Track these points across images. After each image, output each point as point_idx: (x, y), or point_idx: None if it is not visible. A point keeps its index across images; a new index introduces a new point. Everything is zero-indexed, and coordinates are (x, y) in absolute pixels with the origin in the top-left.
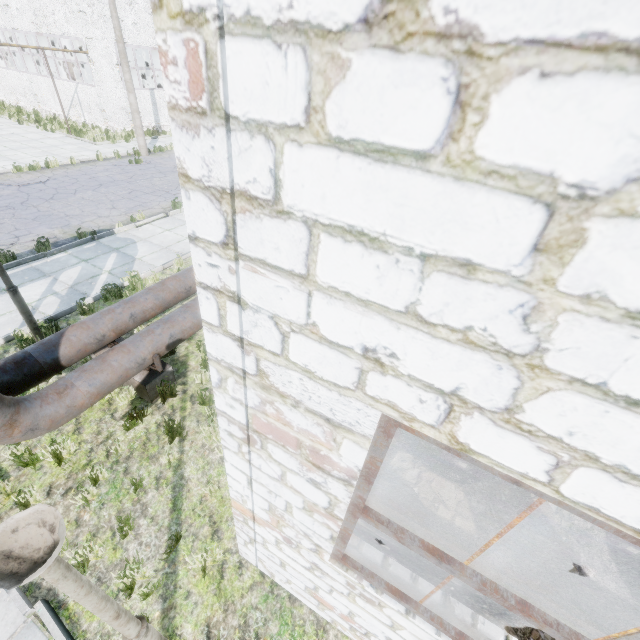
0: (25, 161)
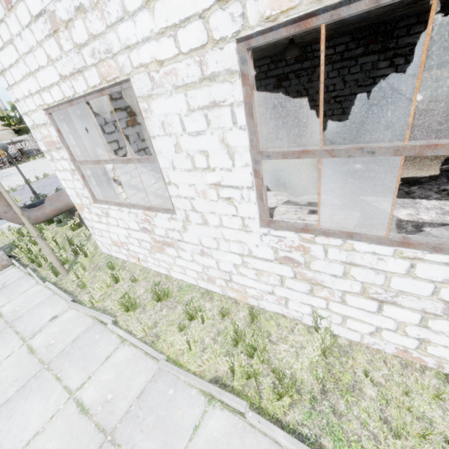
0: None
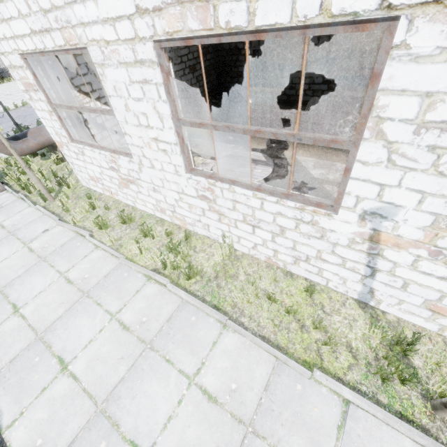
0: None
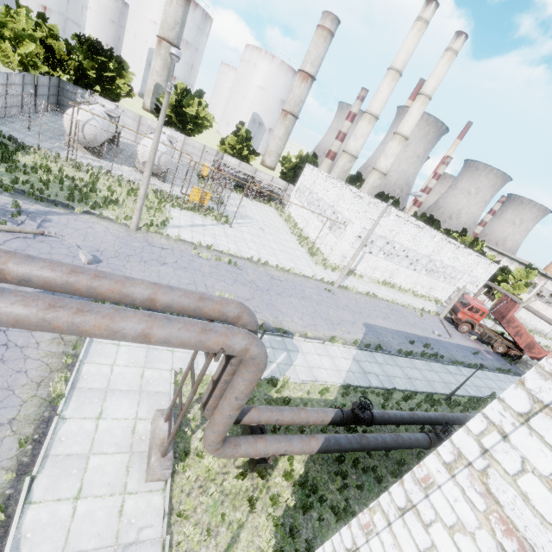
0: (281, 261)
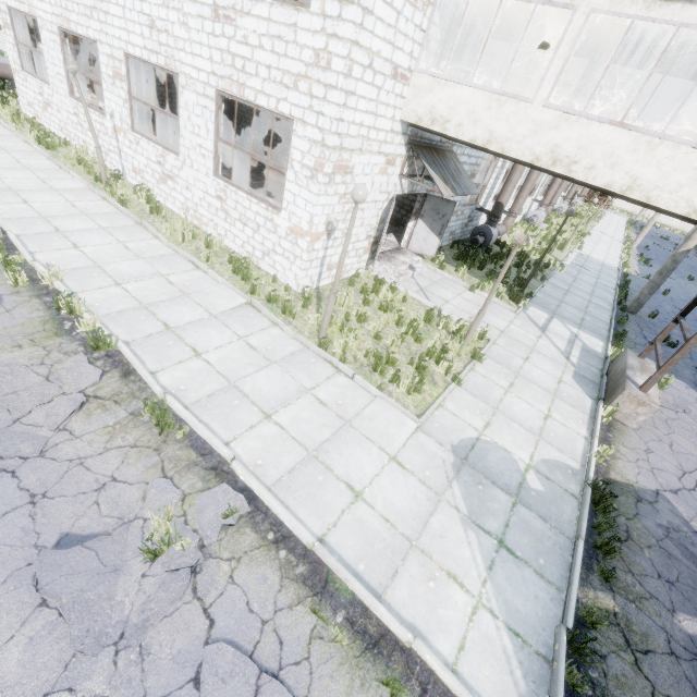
0: None
